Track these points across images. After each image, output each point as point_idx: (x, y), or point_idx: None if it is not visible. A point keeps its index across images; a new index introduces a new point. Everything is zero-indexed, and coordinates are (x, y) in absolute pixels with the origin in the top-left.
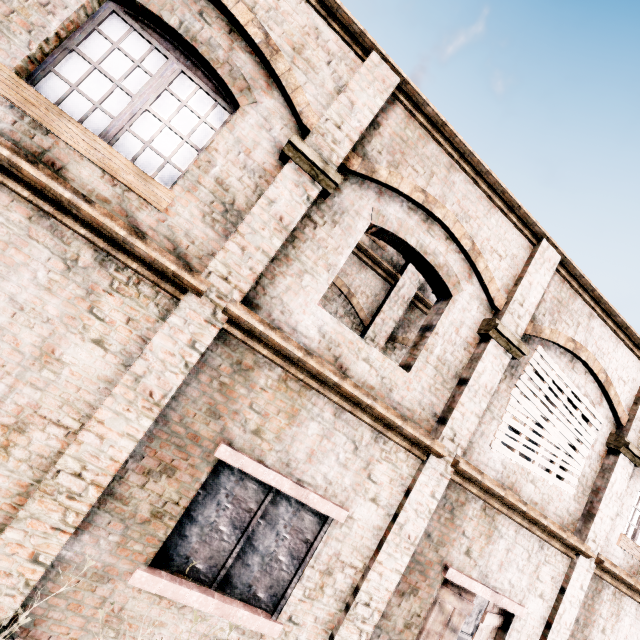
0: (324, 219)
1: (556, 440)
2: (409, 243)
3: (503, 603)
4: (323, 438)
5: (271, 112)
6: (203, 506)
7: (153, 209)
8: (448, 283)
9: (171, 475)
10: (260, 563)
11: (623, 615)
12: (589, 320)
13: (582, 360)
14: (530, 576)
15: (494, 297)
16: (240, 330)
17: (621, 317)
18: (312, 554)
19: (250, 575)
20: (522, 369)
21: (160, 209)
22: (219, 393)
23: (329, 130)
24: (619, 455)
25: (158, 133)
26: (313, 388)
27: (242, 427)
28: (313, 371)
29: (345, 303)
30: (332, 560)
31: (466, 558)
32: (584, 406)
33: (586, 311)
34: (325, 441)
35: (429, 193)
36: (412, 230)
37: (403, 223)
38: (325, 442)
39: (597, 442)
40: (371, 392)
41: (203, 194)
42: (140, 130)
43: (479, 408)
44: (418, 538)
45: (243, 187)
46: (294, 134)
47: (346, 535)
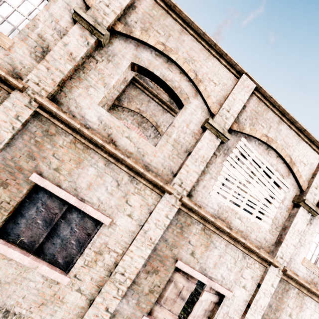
0: (102, 58)
1: (255, 195)
2: (155, 74)
3: (215, 287)
4: (97, 177)
5: (71, 0)
6: (28, 208)
7: (2, 49)
8: (181, 98)
9: (5, 187)
10: (60, 243)
11: (305, 308)
12: (278, 125)
13: (273, 148)
14: (236, 274)
15: (210, 106)
16: (47, 113)
17: (299, 123)
18: (90, 241)
19: (54, 249)
20: (232, 151)
21: (5, 48)
22: (35, 146)
23: (101, 7)
24: (300, 207)
25: (11, 13)
26: (91, 148)
27: (48, 166)
28: (88, 137)
29: (155, 131)
30: (102, 246)
31: (191, 257)
32: (276, 176)
33: (276, 119)
34: (99, 179)
35: (167, 45)
36: (157, 67)
37: (151, 62)
38: (99, 179)
39: (286, 199)
40: (131, 155)
41: (30, 42)
42: (1, 12)
43: (198, 169)
44: (157, 240)
45: (54, 39)
46: (76, 6)
47: (111, 233)
